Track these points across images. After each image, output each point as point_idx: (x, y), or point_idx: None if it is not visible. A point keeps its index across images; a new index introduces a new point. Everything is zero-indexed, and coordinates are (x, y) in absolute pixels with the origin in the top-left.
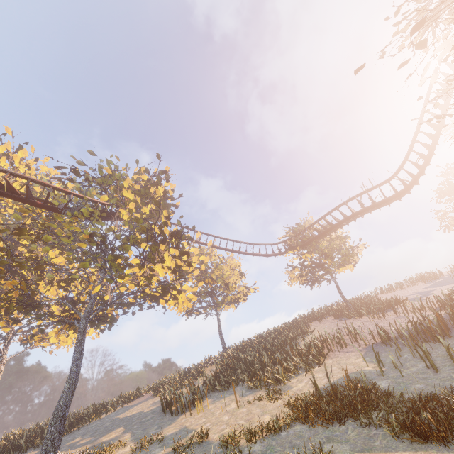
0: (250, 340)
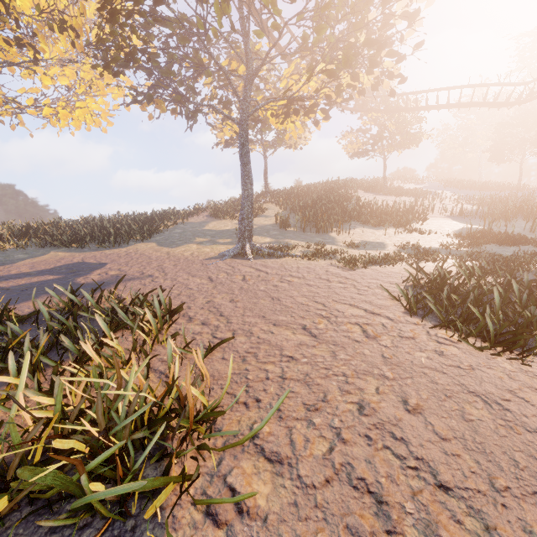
0: (296, 191)
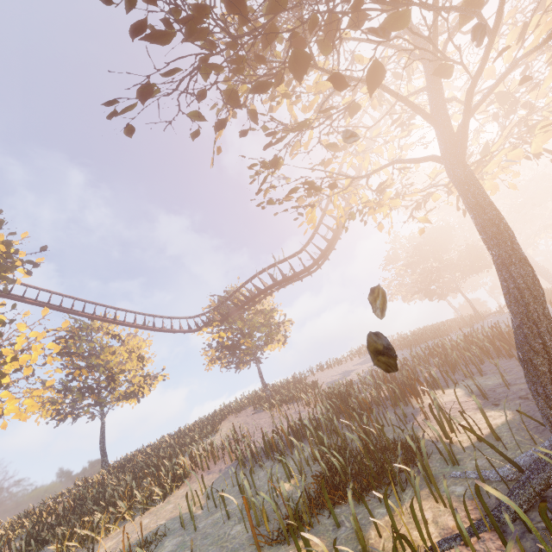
0: (143, 450)
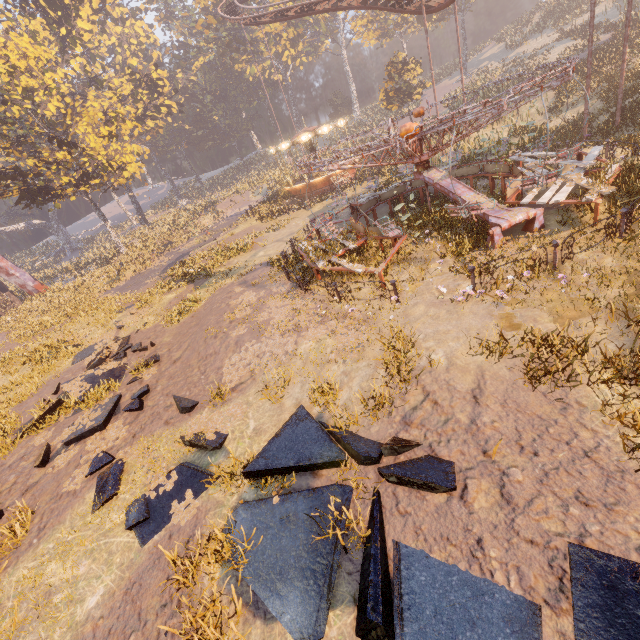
0: None
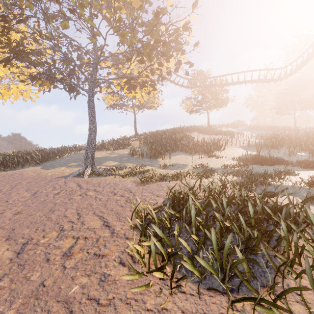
0: (154, 133)
